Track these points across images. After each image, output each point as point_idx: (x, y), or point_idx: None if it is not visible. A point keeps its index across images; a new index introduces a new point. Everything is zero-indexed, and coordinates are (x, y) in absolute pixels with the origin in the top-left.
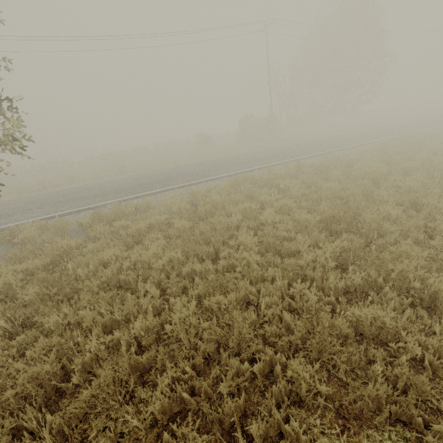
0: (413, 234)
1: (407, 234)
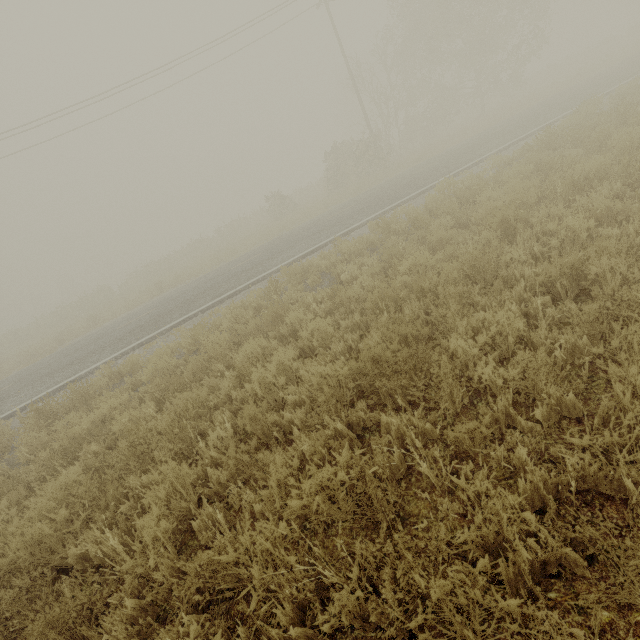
0: (550, 391)
1: (538, 389)
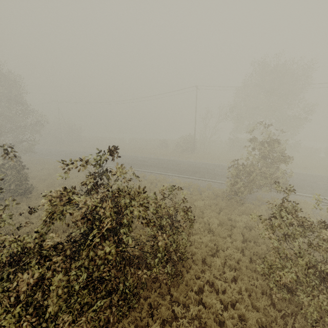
0: None
1: None
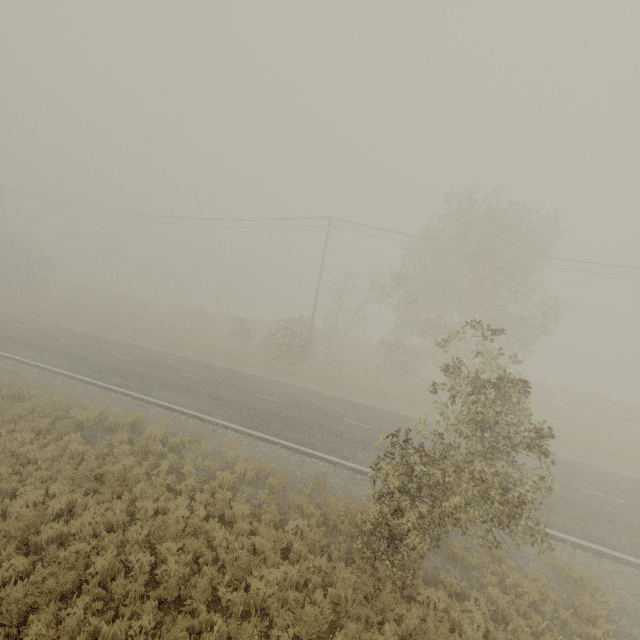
0: None
1: None
